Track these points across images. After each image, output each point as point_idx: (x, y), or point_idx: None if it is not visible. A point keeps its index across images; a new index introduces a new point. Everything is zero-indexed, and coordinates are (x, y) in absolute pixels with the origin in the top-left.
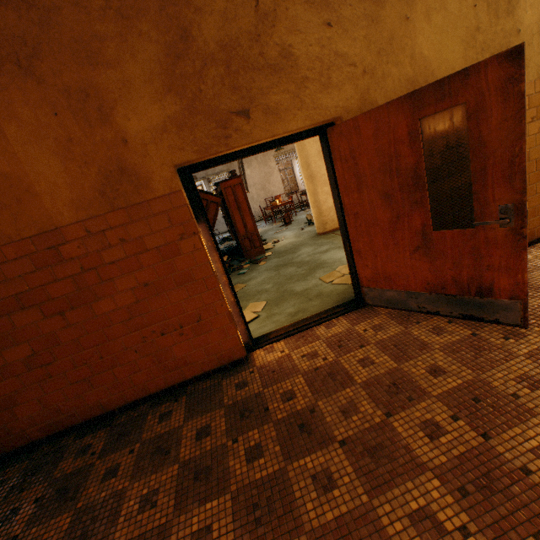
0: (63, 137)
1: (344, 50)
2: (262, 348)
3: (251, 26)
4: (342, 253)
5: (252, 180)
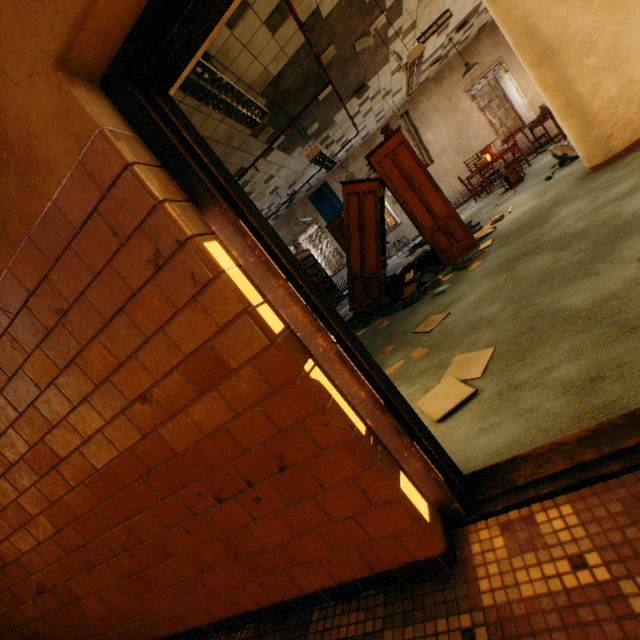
0: None
1: None
2: (496, 520)
3: None
4: None
5: (438, 145)
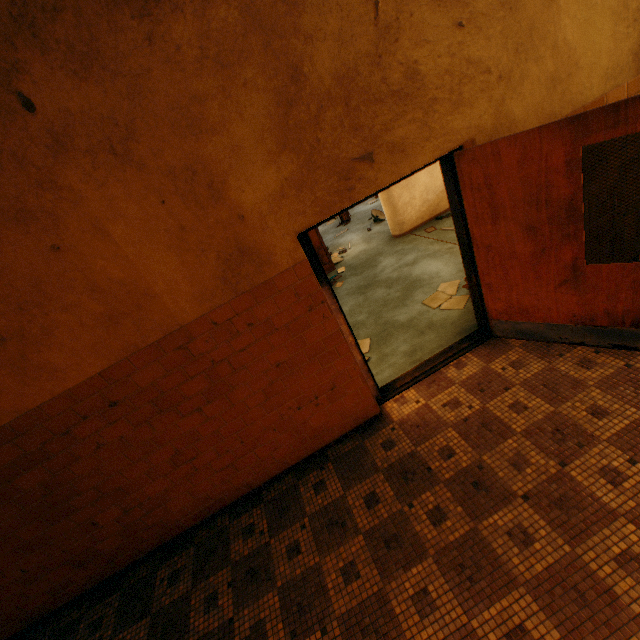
0: (175, 226)
1: (477, 54)
2: (392, 400)
3: (371, 46)
4: (436, 264)
5: None
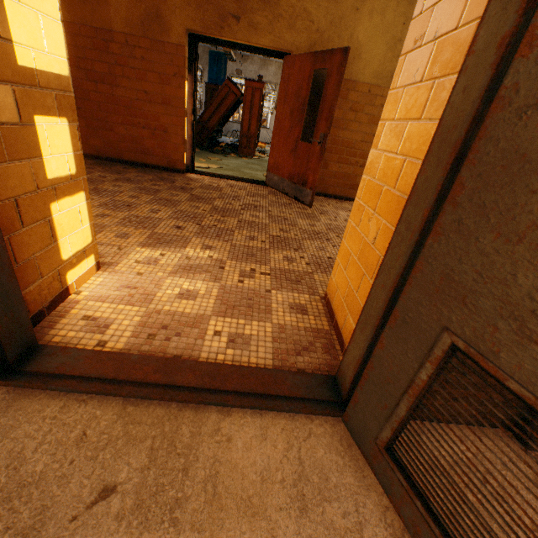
0: None
1: (311, 10)
2: (196, 175)
3: None
4: None
5: None
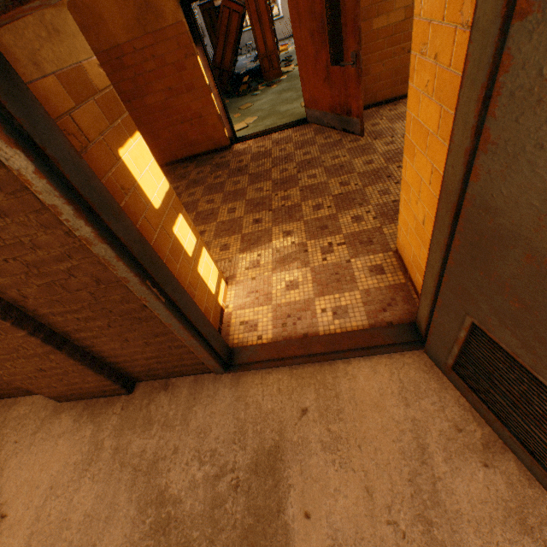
0: None
1: None
2: (240, 143)
3: None
4: None
5: None
